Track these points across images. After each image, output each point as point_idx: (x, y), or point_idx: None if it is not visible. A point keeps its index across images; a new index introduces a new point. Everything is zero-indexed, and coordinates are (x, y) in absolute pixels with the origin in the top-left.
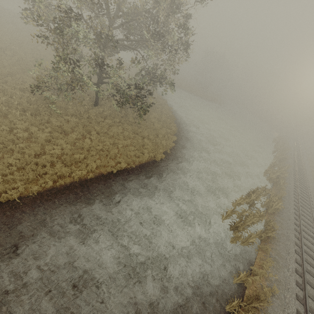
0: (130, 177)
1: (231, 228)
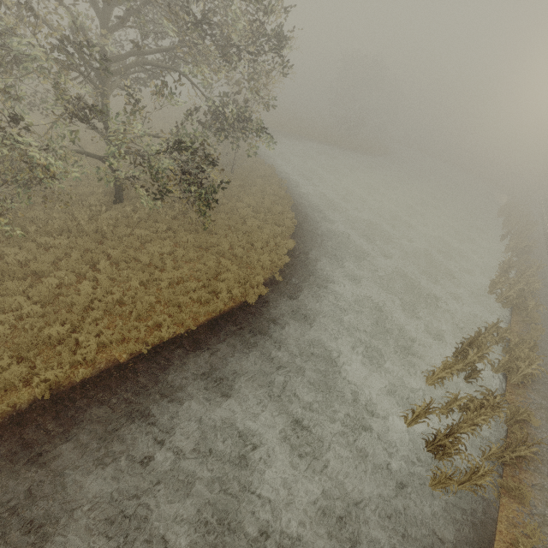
0: (185, 356)
1: (428, 446)
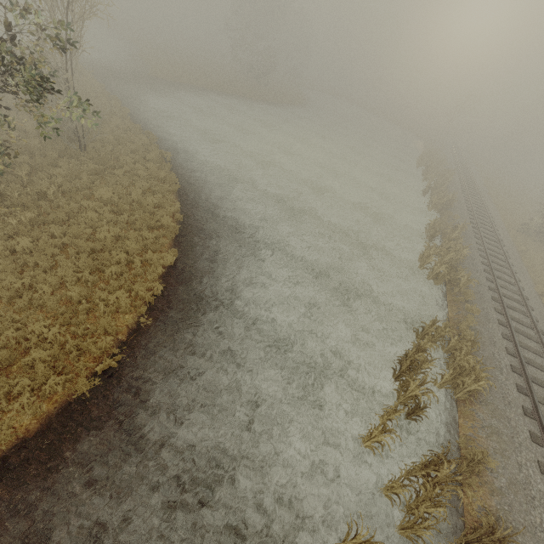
0: None
1: None
